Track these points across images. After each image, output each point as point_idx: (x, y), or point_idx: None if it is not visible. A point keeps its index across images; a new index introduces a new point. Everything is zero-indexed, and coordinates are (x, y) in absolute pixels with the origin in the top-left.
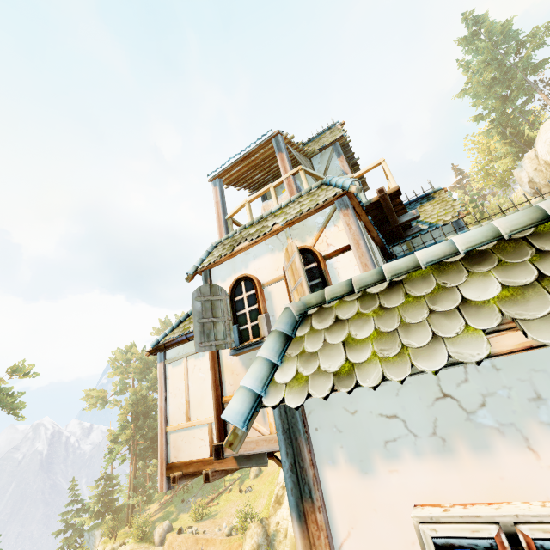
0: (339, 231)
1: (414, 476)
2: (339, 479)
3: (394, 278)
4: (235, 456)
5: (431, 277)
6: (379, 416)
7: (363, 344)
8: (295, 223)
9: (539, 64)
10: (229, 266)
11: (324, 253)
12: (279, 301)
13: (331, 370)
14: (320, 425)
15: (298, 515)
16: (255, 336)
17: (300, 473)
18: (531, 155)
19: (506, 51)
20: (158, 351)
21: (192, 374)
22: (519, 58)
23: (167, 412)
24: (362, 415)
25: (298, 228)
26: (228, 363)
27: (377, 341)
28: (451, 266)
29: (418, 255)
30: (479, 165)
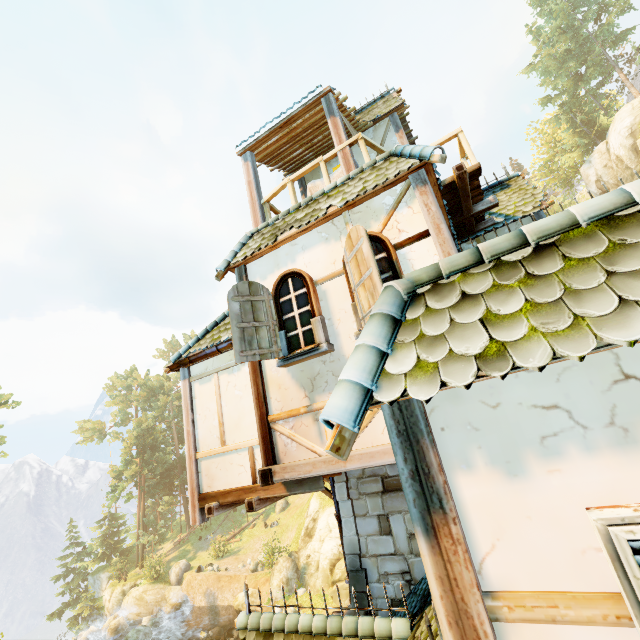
0: (413, 214)
1: (584, 475)
2: (476, 485)
3: (542, 240)
4: (284, 482)
5: (599, 234)
6: (532, 408)
7: (512, 319)
8: (356, 205)
9: (621, 35)
10: (270, 261)
11: (394, 242)
12: (337, 301)
13: (470, 353)
14: (448, 424)
15: (425, 529)
16: (308, 343)
17: (425, 481)
18: (602, 149)
19: (585, 17)
20: (181, 366)
21: (226, 392)
22: (599, 26)
23: (195, 436)
24: (507, 408)
25: (360, 211)
26: (273, 377)
27: (534, 314)
28: (627, 220)
29: (576, 210)
30: (542, 159)
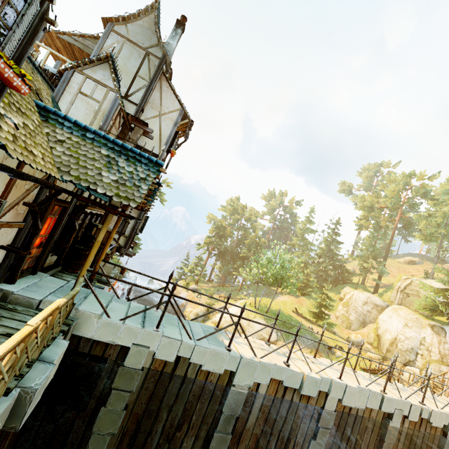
0: None
1: None
2: None
3: None
4: None
5: None
6: None
7: None
8: None
9: None
10: None
11: None
12: None
13: None
14: None
15: None
16: None
17: None
18: None
19: None
20: None
21: None
22: None
23: None
24: None
25: None
26: None
27: None
28: None
29: None
30: None
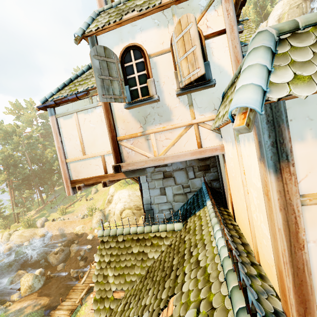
0: (217, 16)
1: None
2: (304, 148)
3: None
4: (124, 172)
5: None
6: None
7: None
8: (181, 2)
9: None
10: (115, 35)
11: (203, 34)
12: (163, 70)
13: None
14: (295, 117)
15: (275, 170)
16: (144, 95)
17: (280, 147)
18: (264, 25)
19: None
20: (48, 106)
21: (84, 124)
22: None
23: (64, 150)
24: None
25: (183, 7)
26: (119, 115)
27: None
28: None
29: None
30: None
